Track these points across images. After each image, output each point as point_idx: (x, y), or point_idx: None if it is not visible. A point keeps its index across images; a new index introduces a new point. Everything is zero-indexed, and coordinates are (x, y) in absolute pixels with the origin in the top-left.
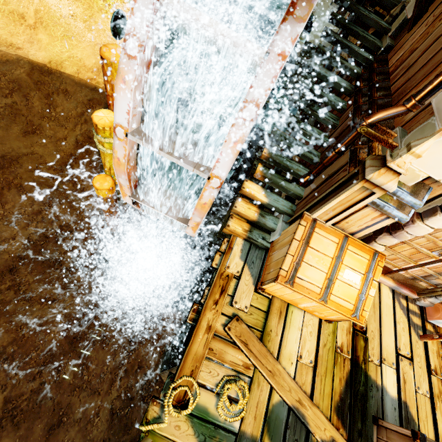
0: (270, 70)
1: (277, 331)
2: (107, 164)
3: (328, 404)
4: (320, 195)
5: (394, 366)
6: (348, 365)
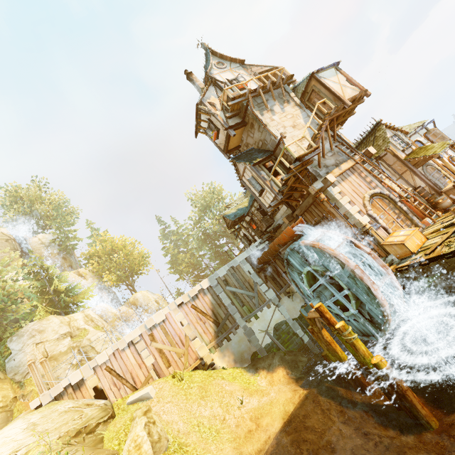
0: (345, 236)
1: (430, 245)
2: (363, 348)
3: (453, 228)
4: (375, 245)
5: (445, 223)
6: (442, 230)
